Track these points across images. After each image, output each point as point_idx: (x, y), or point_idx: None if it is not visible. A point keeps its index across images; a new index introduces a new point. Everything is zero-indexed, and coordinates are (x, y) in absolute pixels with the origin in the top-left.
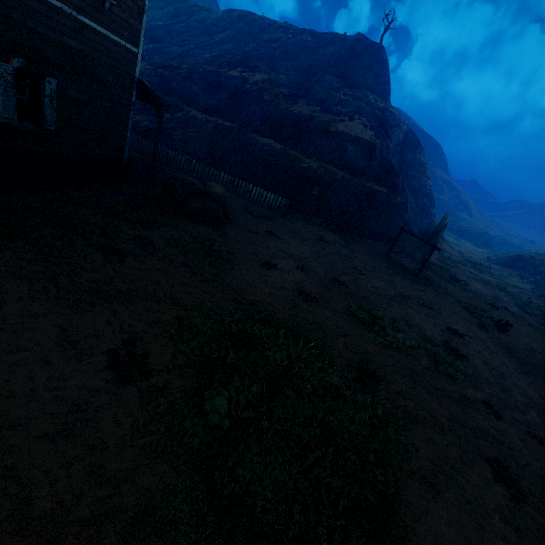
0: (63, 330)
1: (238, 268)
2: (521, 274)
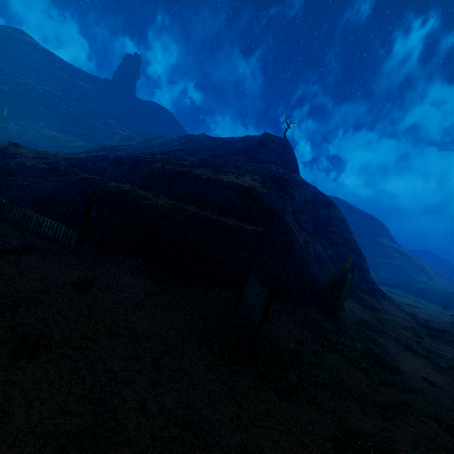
0: None
1: None
2: None
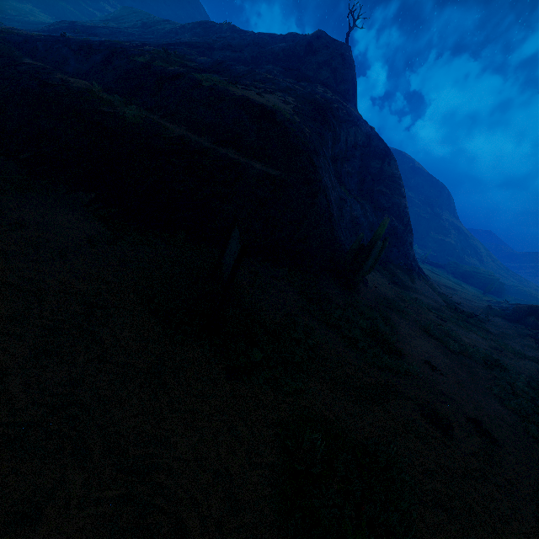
0: None
1: None
2: (536, 335)
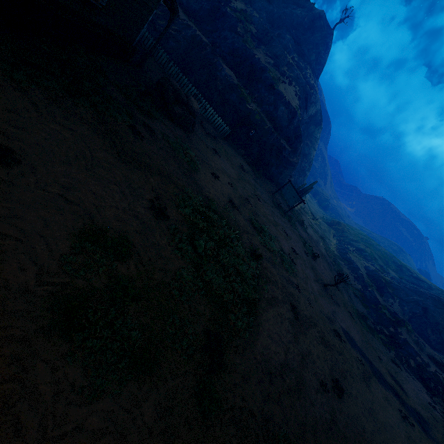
0: (126, 179)
1: (200, 171)
2: (334, 233)
